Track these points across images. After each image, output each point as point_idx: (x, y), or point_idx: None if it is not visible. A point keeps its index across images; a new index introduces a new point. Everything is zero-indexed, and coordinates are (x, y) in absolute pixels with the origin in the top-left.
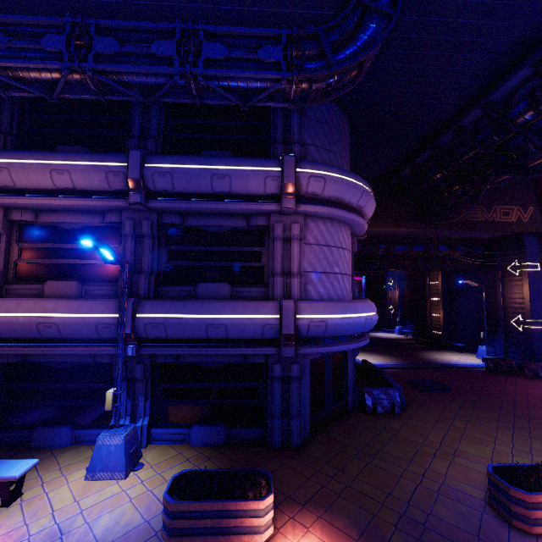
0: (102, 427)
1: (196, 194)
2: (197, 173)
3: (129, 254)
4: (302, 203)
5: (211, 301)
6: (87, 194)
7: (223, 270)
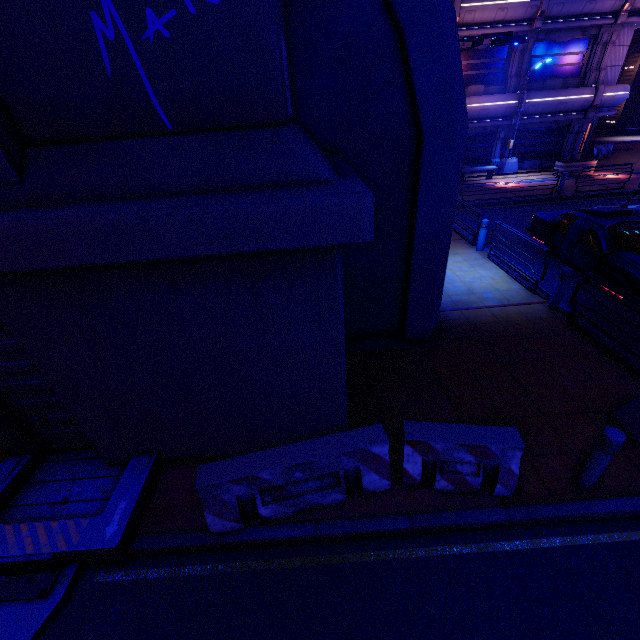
0: (482, 165)
1: (568, 16)
2: (579, 1)
3: (516, 64)
4: (628, 17)
5: (560, 90)
6: (506, 23)
7: (558, 70)
